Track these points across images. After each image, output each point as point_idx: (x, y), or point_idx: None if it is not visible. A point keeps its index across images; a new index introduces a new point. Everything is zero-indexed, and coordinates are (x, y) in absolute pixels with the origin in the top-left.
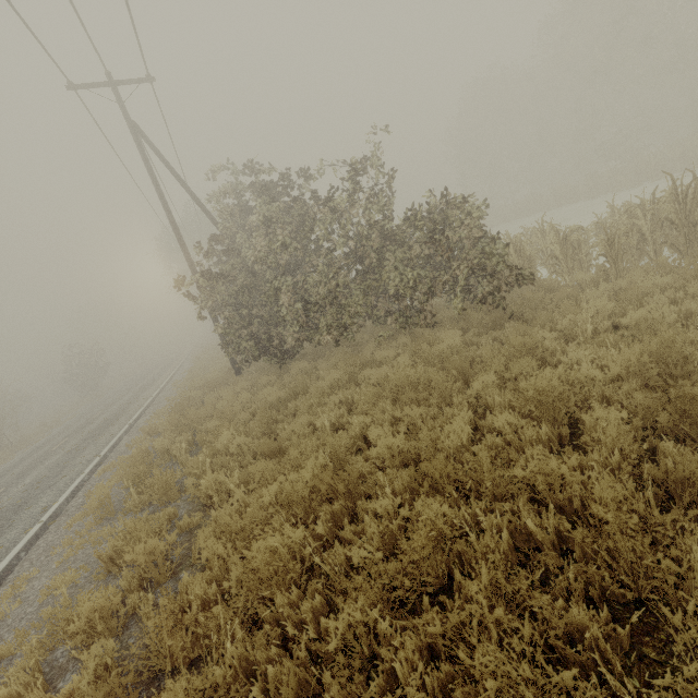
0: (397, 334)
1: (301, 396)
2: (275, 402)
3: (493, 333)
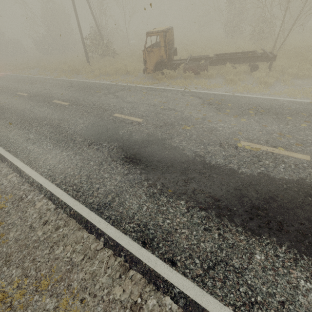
0: None
1: None
2: None
3: None
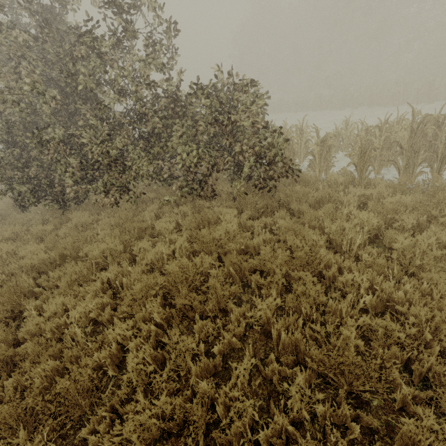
0: (180, 197)
1: (69, 262)
2: (38, 265)
3: (264, 218)
